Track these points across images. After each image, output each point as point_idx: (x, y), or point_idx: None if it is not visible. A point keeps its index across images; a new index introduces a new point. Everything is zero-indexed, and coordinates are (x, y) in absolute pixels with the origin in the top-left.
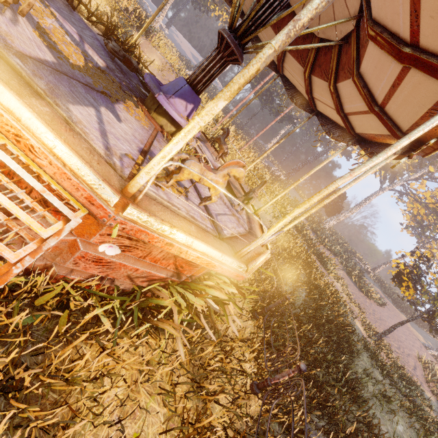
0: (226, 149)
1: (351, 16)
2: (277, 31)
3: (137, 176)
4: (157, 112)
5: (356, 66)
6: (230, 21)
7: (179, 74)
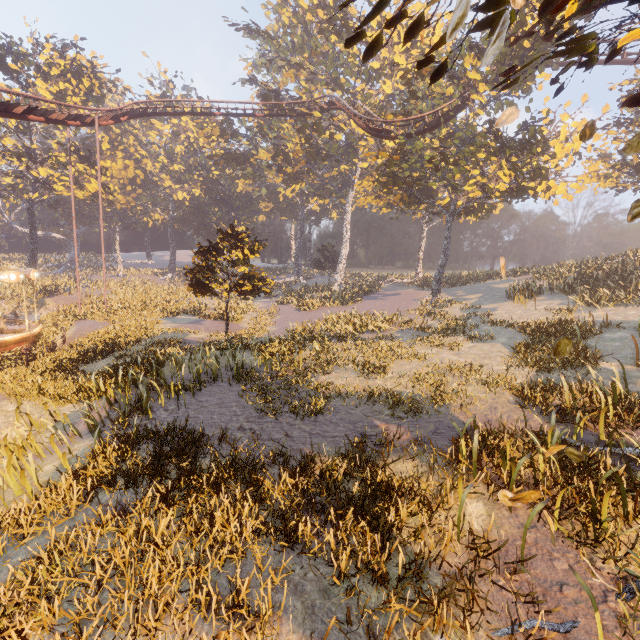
0: (17, 319)
1: None
2: None
3: None
4: None
5: None
6: None
7: (98, 294)
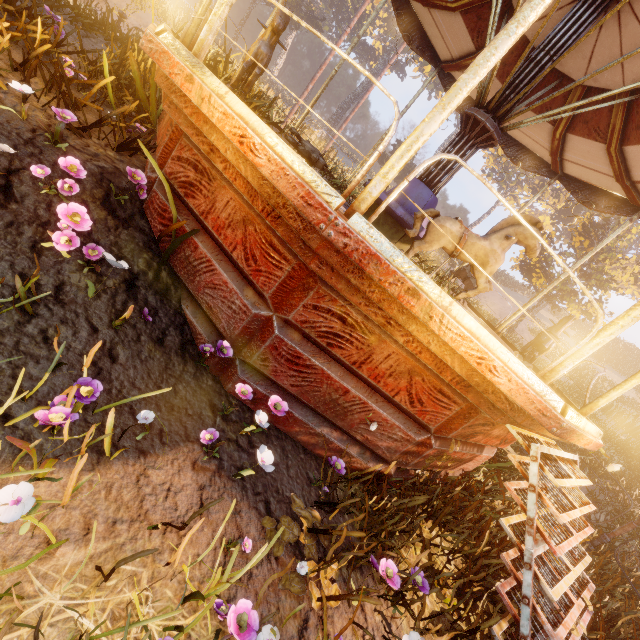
0: None
1: (636, 95)
2: (476, 35)
3: (597, 407)
4: (402, 241)
5: (619, 140)
6: (494, 103)
7: None
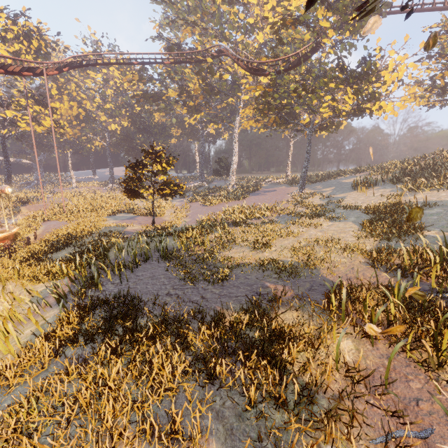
0: None
1: None
2: None
3: None
4: None
5: None
6: None
7: (58, 202)
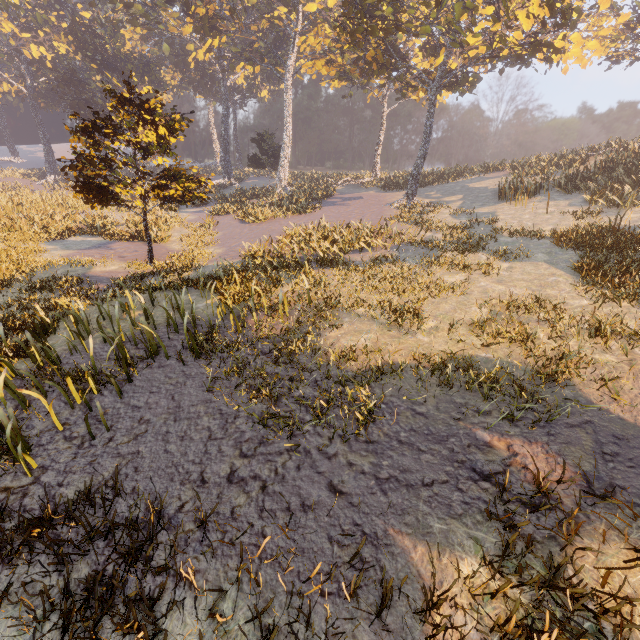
0: None
1: None
2: None
3: None
4: None
5: None
6: None
7: None
